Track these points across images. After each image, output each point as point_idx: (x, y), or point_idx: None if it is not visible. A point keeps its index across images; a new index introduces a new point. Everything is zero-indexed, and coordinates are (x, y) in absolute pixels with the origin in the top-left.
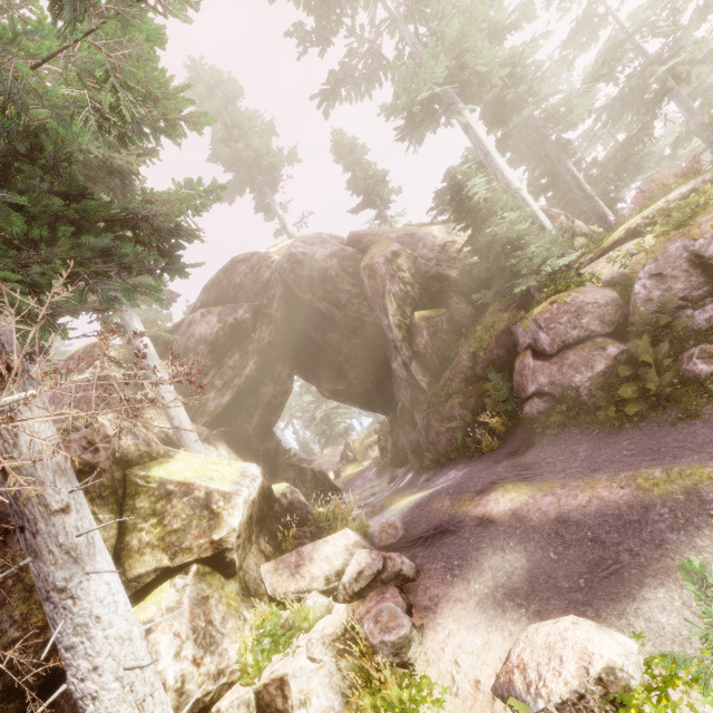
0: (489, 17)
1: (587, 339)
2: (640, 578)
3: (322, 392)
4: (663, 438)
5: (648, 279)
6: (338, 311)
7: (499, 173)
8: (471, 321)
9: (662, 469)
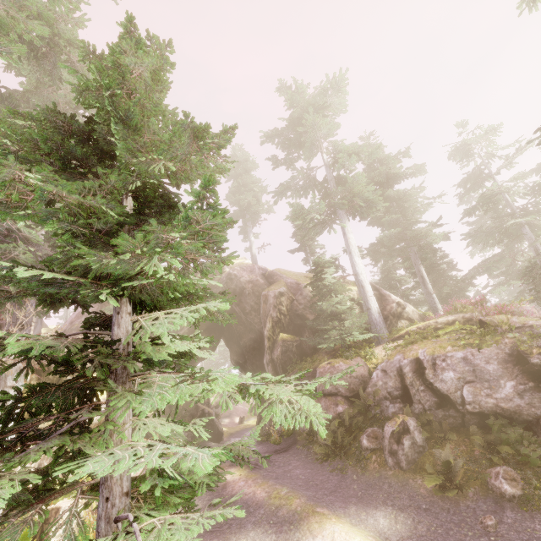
0: (388, 170)
1: (335, 395)
2: (215, 537)
3: (231, 360)
4: (320, 476)
5: (381, 371)
6: (243, 315)
7: (354, 266)
8: (312, 352)
9: (288, 491)
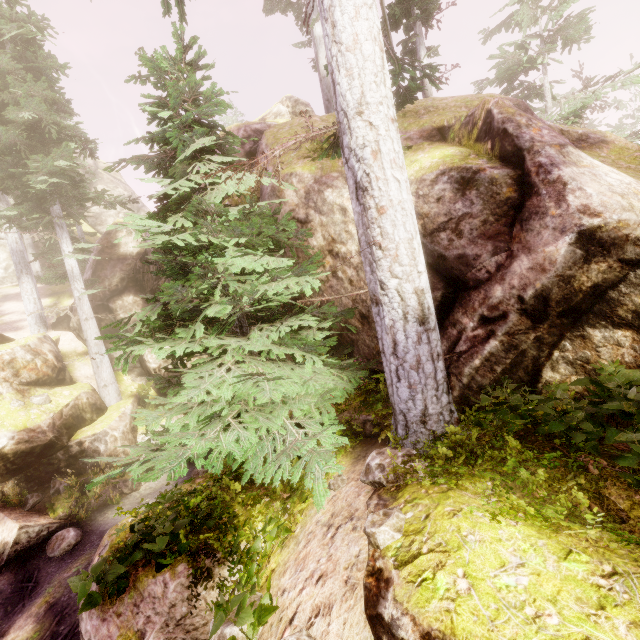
0: None
1: None
2: None
3: None
4: None
5: None
6: None
7: (330, 74)
8: None
9: None
